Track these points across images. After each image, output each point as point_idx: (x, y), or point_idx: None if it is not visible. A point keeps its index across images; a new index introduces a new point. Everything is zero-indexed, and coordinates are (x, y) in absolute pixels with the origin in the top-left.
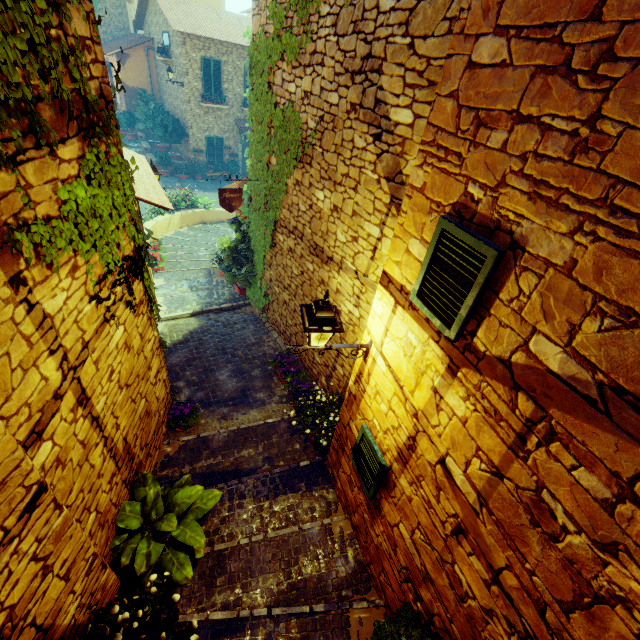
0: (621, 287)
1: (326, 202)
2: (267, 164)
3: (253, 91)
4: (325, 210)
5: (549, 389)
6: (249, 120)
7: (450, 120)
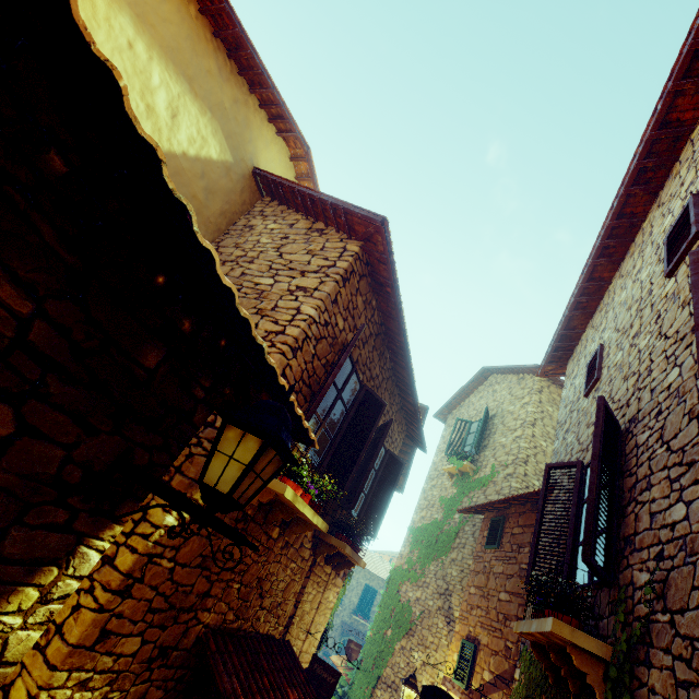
0: (494, 645)
1: (419, 659)
2: (383, 634)
3: (387, 591)
4: (417, 665)
5: (487, 688)
6: (379, 606)
7: (465, 607)
